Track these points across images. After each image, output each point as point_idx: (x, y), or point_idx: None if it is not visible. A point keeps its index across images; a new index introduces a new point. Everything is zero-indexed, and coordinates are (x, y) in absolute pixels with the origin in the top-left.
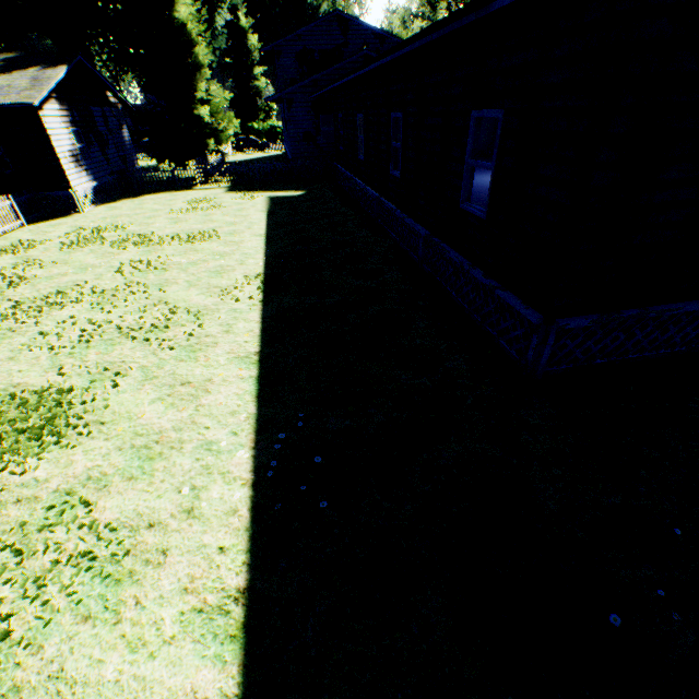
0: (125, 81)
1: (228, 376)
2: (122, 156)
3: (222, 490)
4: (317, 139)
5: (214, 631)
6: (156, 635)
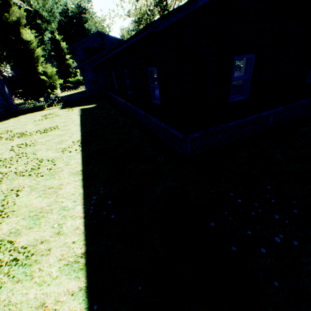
0: (2, 66)
1: (69, 181)
2: (6, 100)
3: (71, 222)
4: (98, 82)
5: (74, 269)
6: (50, 277)
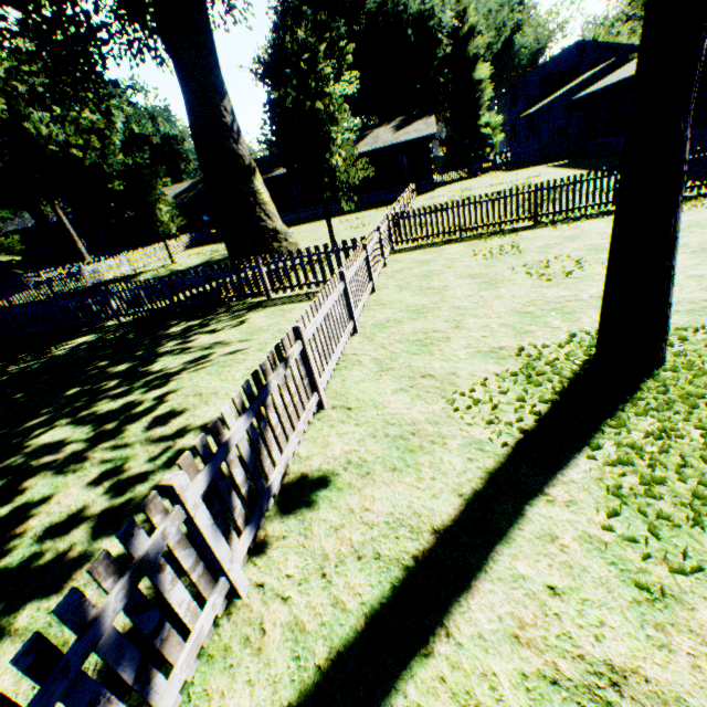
0: None
1: None
2: None
3: None
4: (567, 130)
5: None
6: None
